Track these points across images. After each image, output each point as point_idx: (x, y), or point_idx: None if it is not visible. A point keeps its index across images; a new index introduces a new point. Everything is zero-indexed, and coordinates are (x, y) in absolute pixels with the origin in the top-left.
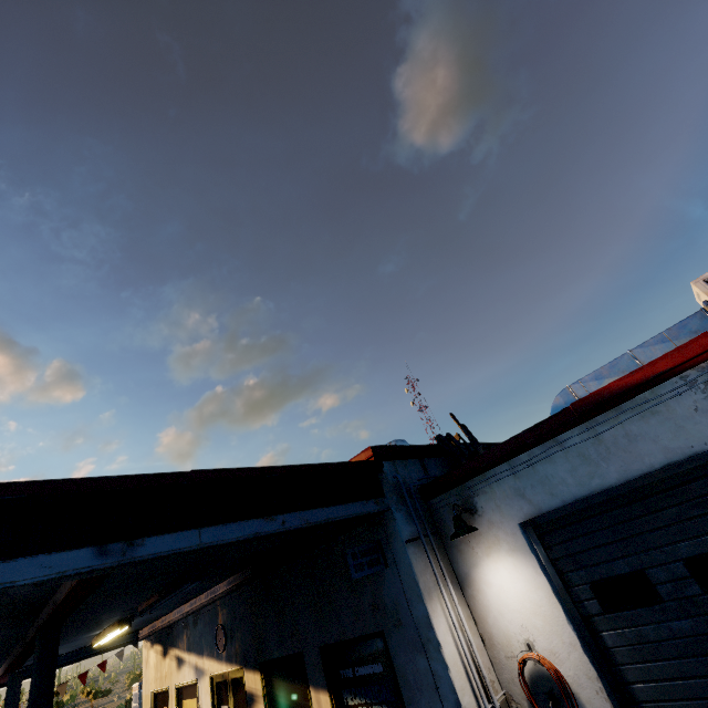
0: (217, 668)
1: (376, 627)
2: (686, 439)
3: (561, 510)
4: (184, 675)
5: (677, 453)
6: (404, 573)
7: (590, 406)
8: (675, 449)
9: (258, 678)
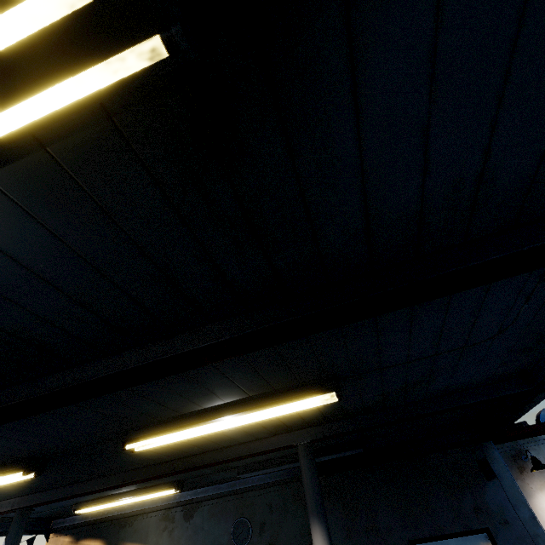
0: None
1: (480, 525)
2: None
3: None
4: None
5: None
6: (507, 486)
7: None
8: None
9: None
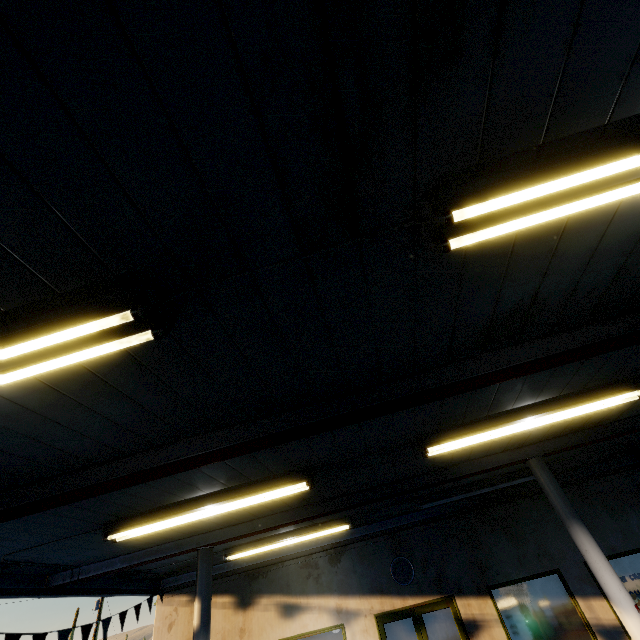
0: (394, 604)
1: None
2: None
3: None
4: (302, 624)
5: None
6: None
7: None
8: None
9: (485, 602)
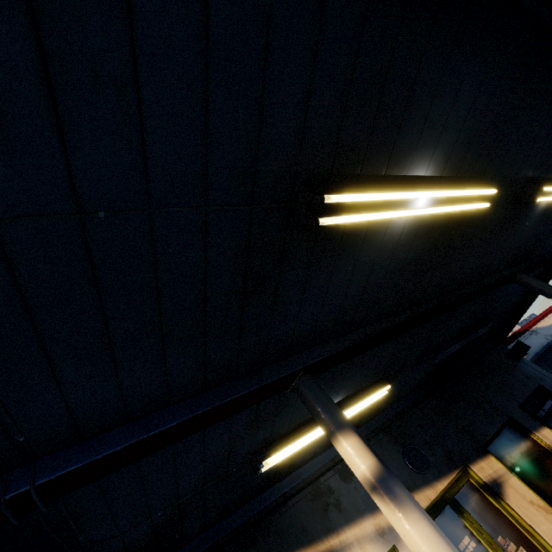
0: (429, 496)
1: (535, 384)
2: (540, 343)
3: (530, 360)
4: None
5: (541, 345)
6: (526, 362)
7: (517, 334)
8: (540, 344)
9: (490, 460)
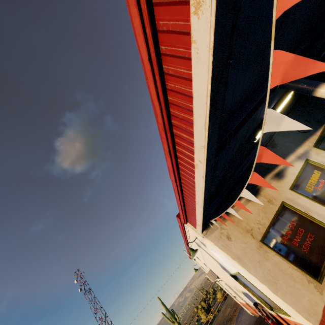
0: (314, 138)
1: None
2: None
3: None
4: (292, 174)
5: None
6: None
7: None
8: None
9: None
